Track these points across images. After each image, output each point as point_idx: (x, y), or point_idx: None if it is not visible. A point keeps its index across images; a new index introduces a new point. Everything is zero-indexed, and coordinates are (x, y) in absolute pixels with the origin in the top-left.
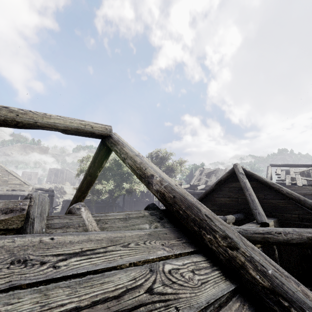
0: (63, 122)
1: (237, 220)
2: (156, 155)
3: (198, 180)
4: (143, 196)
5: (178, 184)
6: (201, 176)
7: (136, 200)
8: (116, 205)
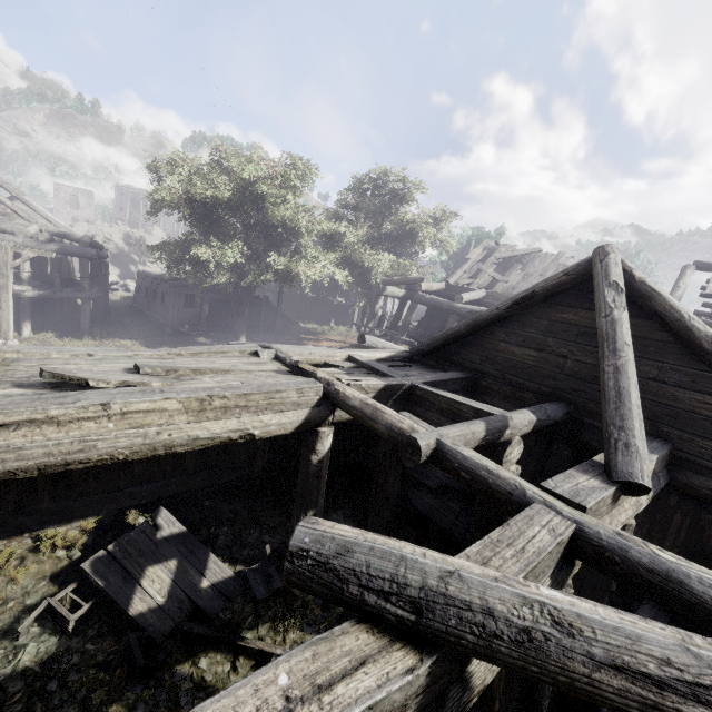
0: None
1: (539, 427)
2: (375, 184)
3: (472, 274)
4: (332, 291)
5: (415, 277)
6: (483, 264)
7: (314, 298)
8: (261, 304)
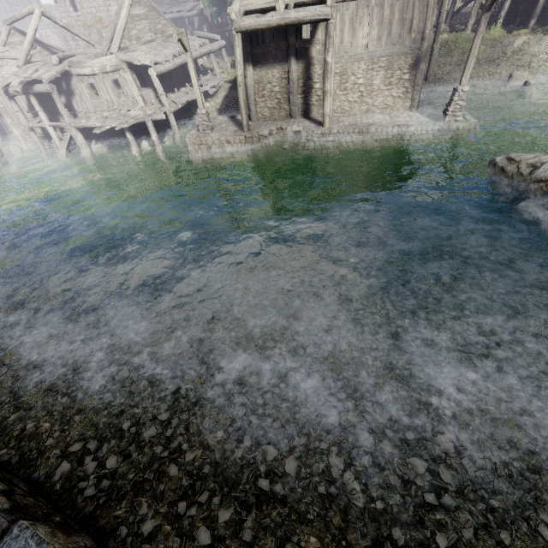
0: (26, 12)
1: None
2: None
3: None
4: None
5: None
6: None
7: None
8: None
